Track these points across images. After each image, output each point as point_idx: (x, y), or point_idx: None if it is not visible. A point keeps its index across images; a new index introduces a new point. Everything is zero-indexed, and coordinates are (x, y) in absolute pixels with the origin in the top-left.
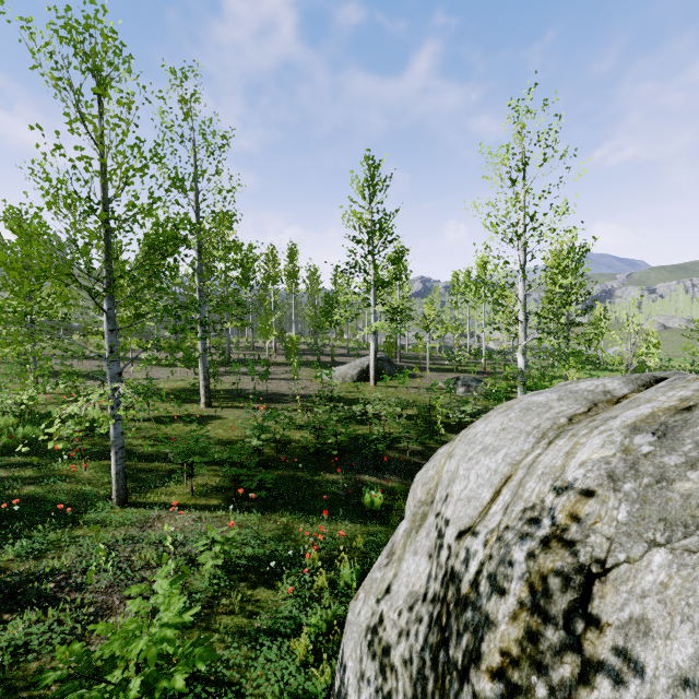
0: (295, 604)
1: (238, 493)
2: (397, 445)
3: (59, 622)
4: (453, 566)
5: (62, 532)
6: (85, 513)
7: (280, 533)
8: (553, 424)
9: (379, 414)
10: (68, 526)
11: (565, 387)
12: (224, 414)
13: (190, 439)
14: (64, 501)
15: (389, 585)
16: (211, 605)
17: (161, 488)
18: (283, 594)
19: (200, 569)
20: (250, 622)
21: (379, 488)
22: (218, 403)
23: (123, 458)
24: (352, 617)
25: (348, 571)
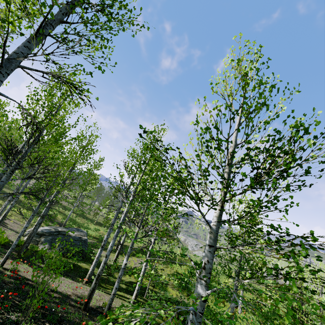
0: None
1: None
2: None
3: None
4: None
5: None
6: None
7: None
8: None
9: None
10: None
11: None
12: None
13: None
14: None
15: None
16: None
17: None
18: None
19: None
20: None
21: None
22: None
23: None
24: None
25: None
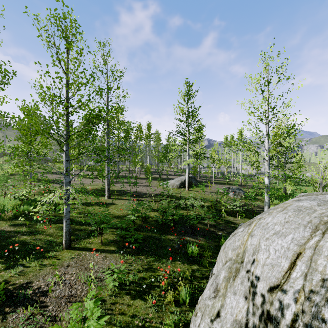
0: (156, 310)
1: (124, 244)
2: (201, 221)
3: (33, 314)
4: (269, 310)
5: (38, 261)
6: (49, 252)
7: (146, 267)
8: (320, 220)
9: (193, 205)
10: (41, 259)
11: (317, 197)
12: (116, 202)
13: (102, 215)
14: (40, 245)
15: (218, 312)
16: (112, 308)
17: (86, 240)
18: (149, 304)
19: (106, 286)
20: (132, 320)
21: (195, 244)
22: (113, 197)
23: (69, 224)
24: (194, 327)
25: (184, 292)
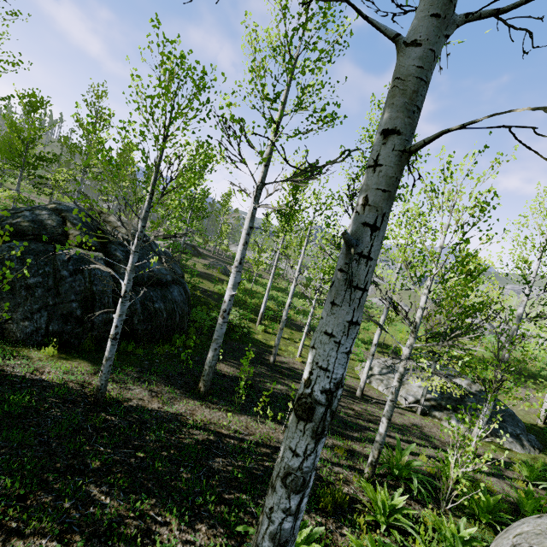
0: None
1: None
2: None
3: None
4: None
5: None
6: None
7: None
8: None
9: None
10: None
11: None
12: None
13: None
14: None
15: None
16: None
17: None
18: None
19: None
20: None
21: None
22: None
23: None
24: None
25: None
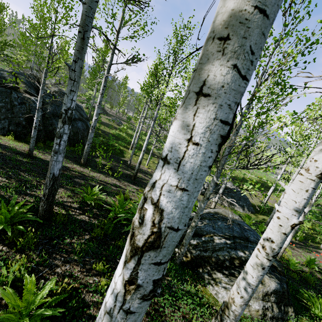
0: None
1: None
2: None
3: None
4: None
5: None
6: None
7: None
8: None
9: None
10: None
11: None
12: None
13: None
14: None
15: None
16: None
17: None
18: None
19: None
20: None
21: None
22: None
23: None
24: None
25: None
